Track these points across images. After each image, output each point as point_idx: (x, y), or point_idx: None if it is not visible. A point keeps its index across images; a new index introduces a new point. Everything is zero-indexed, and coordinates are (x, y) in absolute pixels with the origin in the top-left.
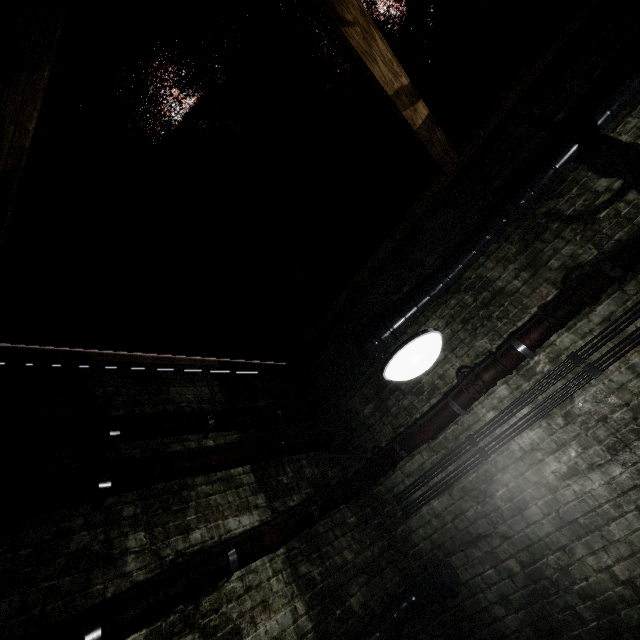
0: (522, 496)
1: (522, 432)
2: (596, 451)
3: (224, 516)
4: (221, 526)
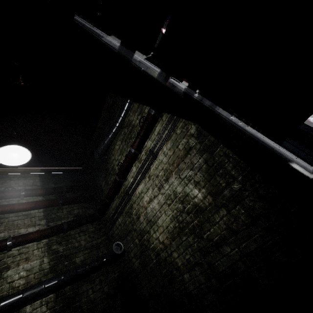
0: (139, 212)
1: (139, 186)
2: (155, 190)
3: (19, 228)
4: (16, 231)
